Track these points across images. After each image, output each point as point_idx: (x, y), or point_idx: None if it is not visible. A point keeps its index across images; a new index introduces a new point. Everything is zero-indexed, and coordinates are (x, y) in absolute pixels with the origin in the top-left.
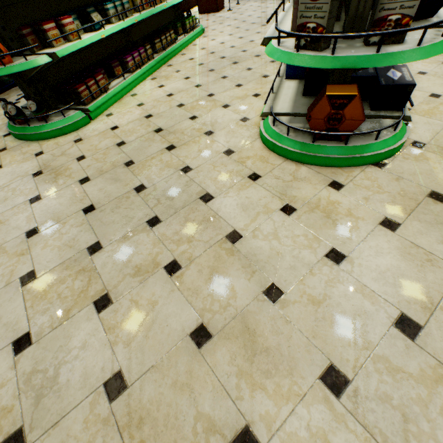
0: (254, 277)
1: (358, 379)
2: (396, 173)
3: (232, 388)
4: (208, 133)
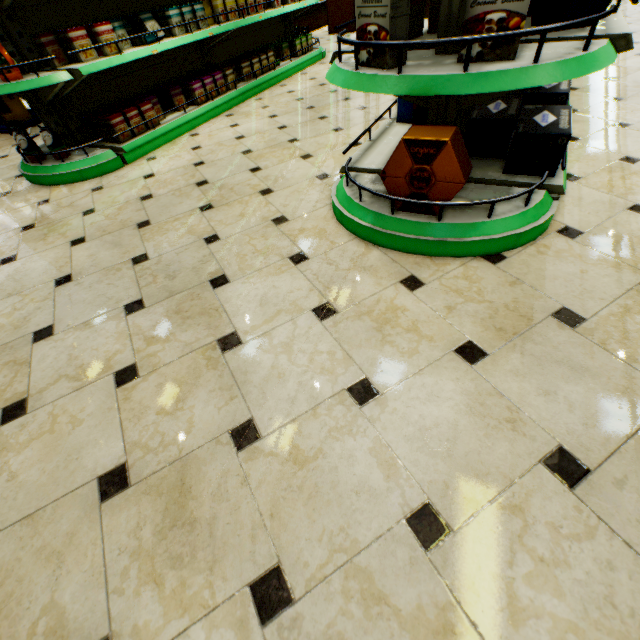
0: (229, 406)
1: (309, 601)
2: (515, 273)
3: (116, 573)
4: (265, 191)
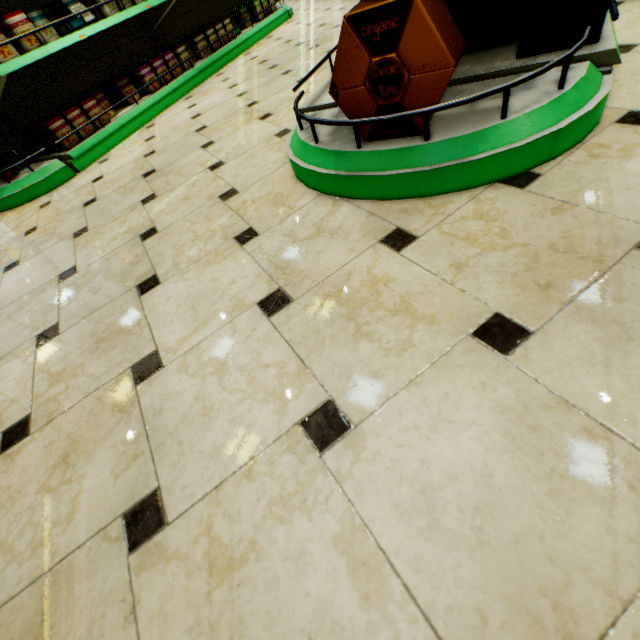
0: (130, 470)
1: None
2: (558, 194)
3: None
4: (215, 165)
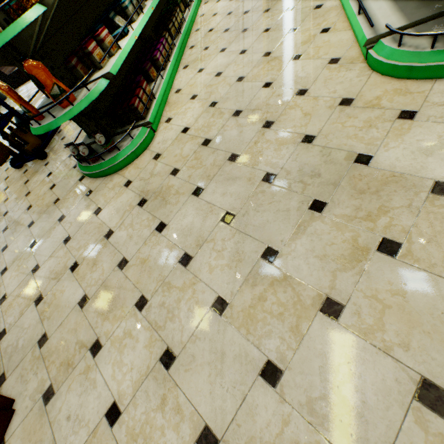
0: None
1: None
2: None
3: None
4: (300, 92)
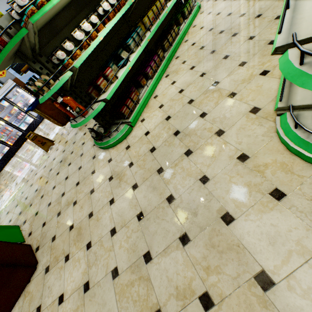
0: None
1: None
2: None
3: None
4: (219, 132)
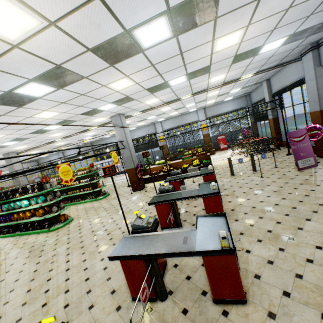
0: None
1: None
2: None
3: None
4: None
